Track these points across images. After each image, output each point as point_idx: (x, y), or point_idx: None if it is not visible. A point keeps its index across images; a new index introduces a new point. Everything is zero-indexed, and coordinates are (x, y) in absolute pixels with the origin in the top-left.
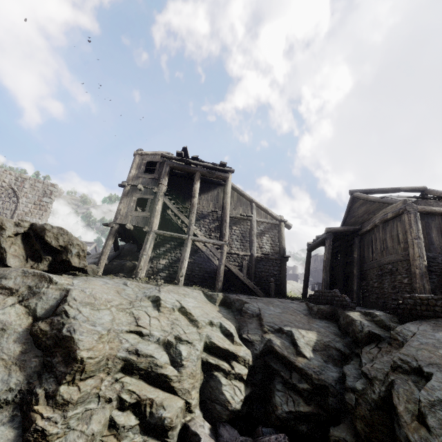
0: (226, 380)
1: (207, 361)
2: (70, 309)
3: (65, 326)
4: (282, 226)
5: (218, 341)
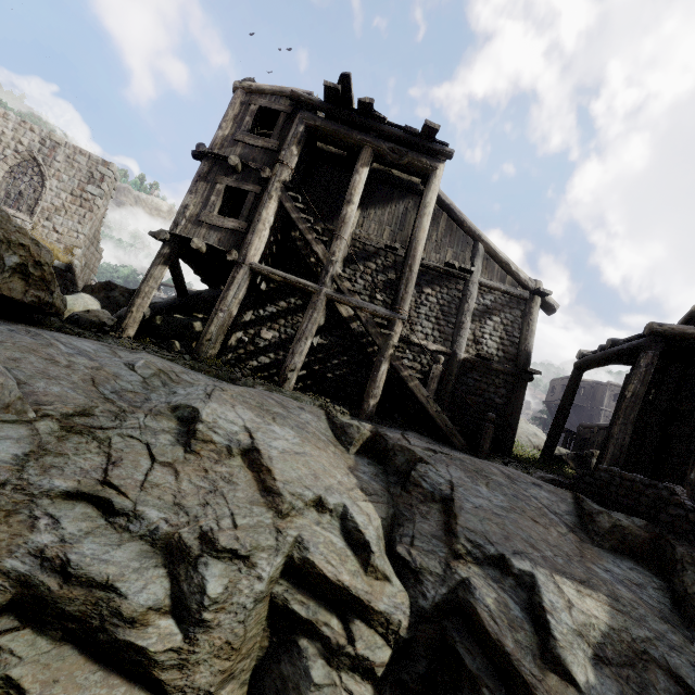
0: (327, 670)
1: (286, 606)
2: None
3: None
4: (535, 303)
5: (326, 560)
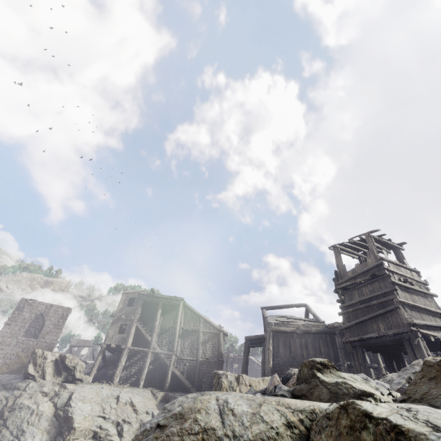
0: None
1: None
2: (73, 402)
3: (70, 411)
4: (220, 334)
5: None
